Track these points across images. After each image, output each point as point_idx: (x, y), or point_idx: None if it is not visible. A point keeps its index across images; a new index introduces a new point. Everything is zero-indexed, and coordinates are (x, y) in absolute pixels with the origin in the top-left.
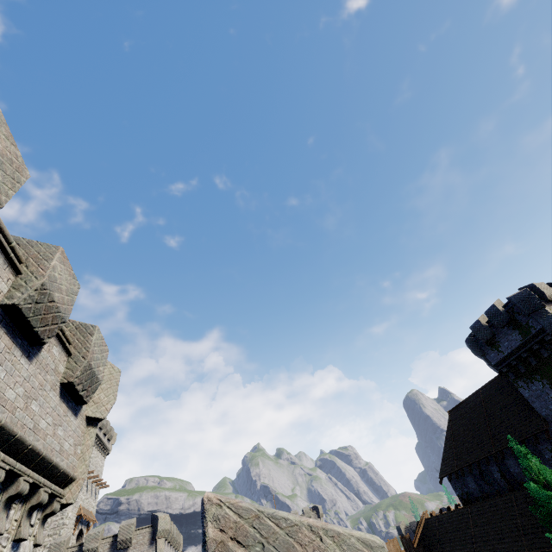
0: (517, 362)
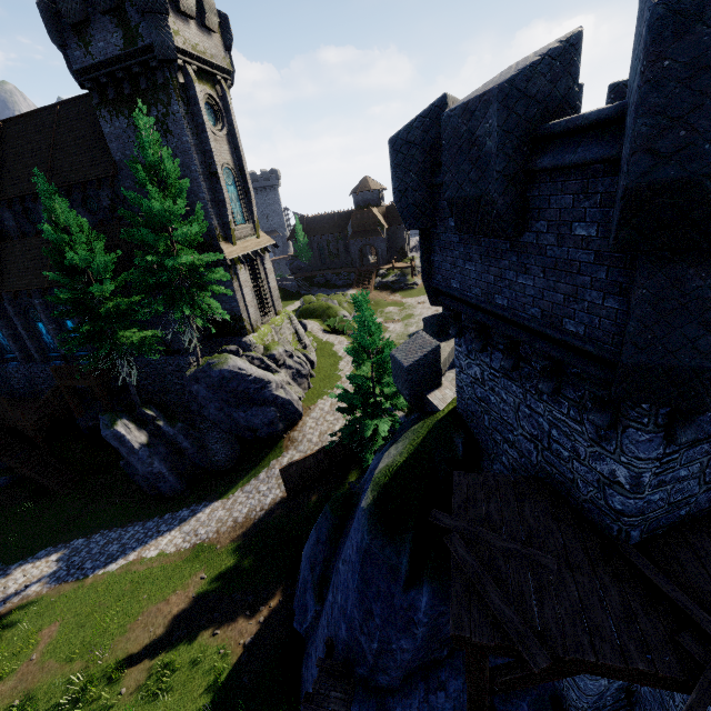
0: (108, 81)
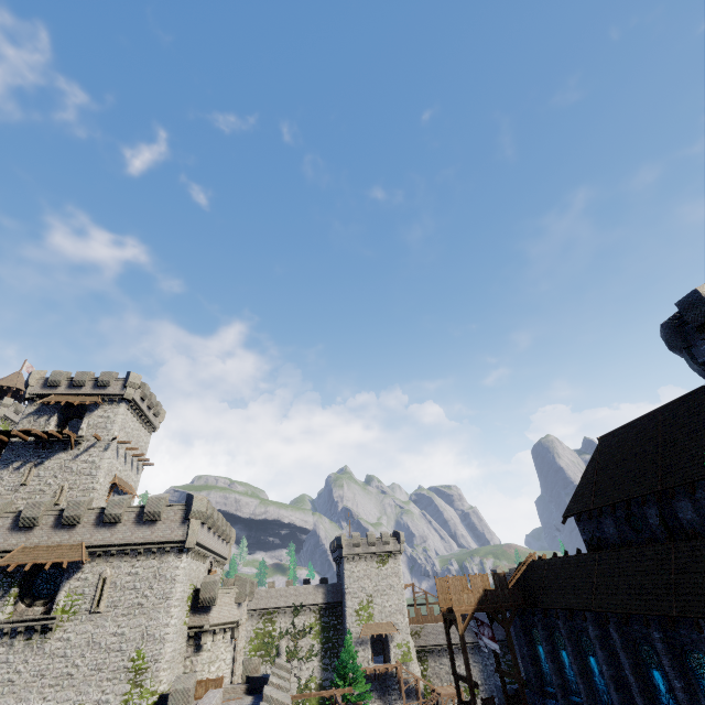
0: None
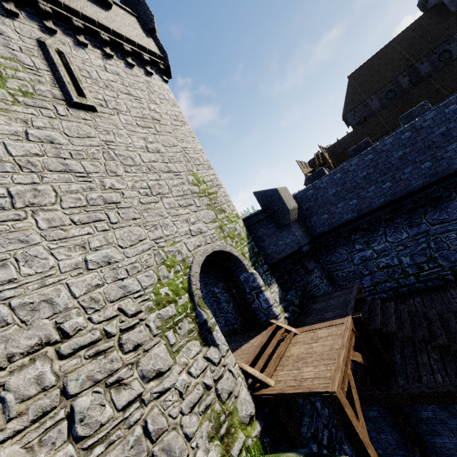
0: None
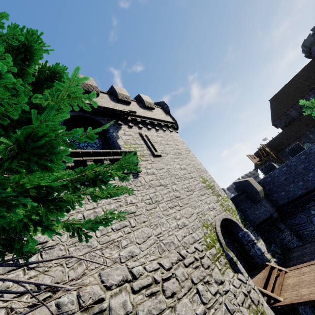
0: None
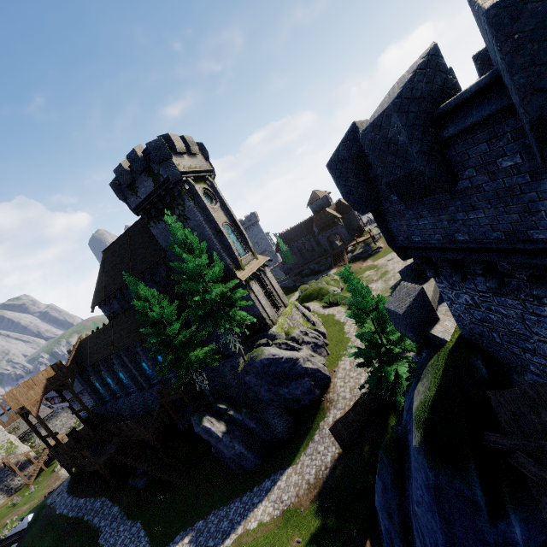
0: (150, 206)
